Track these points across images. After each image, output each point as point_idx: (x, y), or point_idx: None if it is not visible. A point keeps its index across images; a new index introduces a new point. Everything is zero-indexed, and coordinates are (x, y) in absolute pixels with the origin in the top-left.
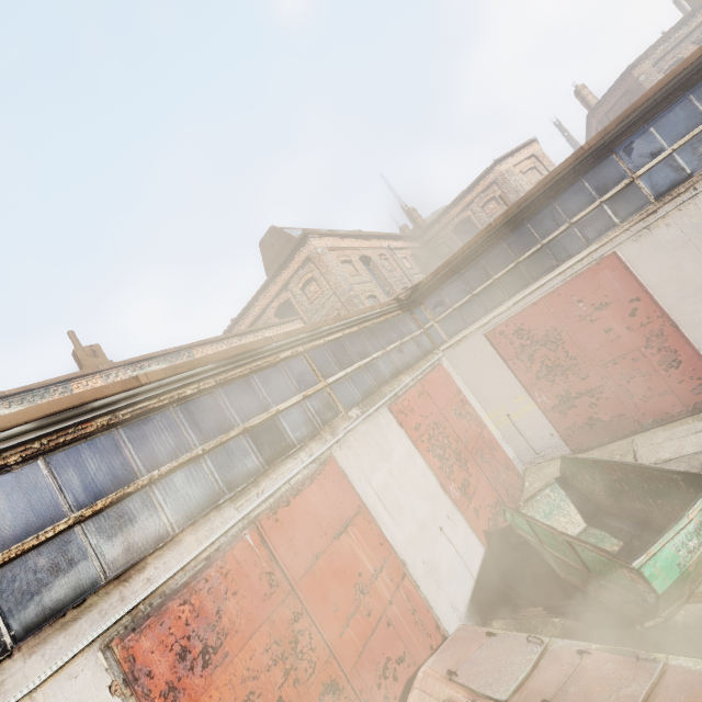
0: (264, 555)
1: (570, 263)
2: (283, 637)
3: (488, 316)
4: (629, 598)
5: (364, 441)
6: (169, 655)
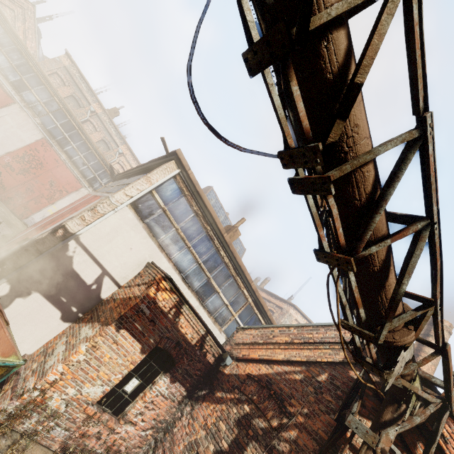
0: None
1: None
2: None
3: None
4: None
5: (25, 119)
6: None
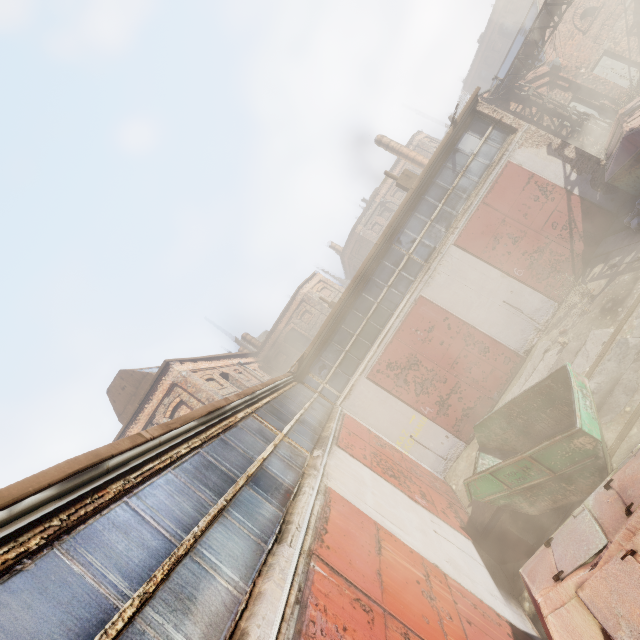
0: (341, 583)
1: (400, 309)
2: None
3: (363, 363)
4: (587, 470)
5: (340, 472)
6: None
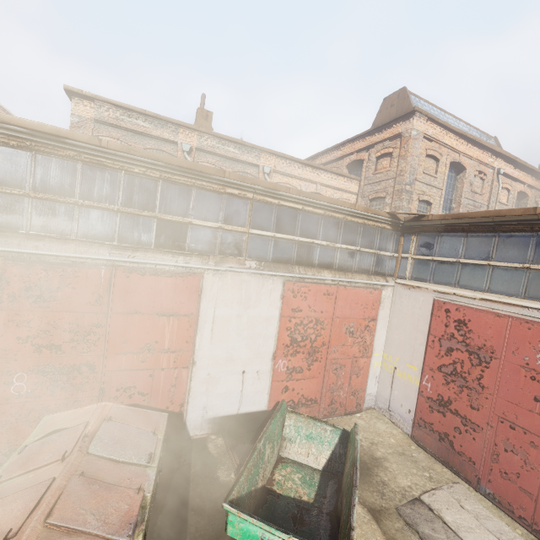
0: (105, 286)
1: None
2: (83, 326)
3: (453, 289)
4: None
5: (238, 285)
6: (22, 284)
